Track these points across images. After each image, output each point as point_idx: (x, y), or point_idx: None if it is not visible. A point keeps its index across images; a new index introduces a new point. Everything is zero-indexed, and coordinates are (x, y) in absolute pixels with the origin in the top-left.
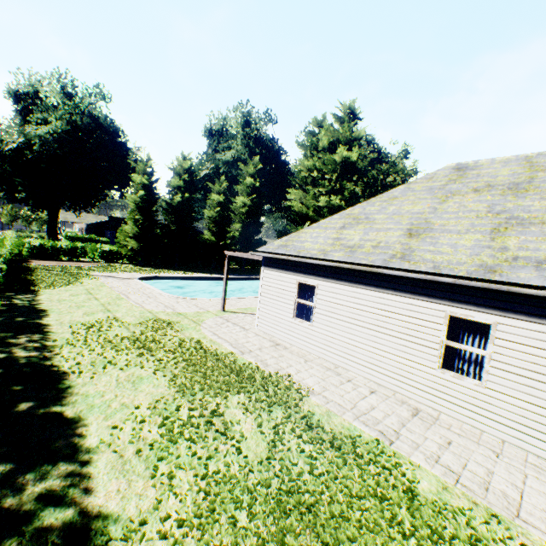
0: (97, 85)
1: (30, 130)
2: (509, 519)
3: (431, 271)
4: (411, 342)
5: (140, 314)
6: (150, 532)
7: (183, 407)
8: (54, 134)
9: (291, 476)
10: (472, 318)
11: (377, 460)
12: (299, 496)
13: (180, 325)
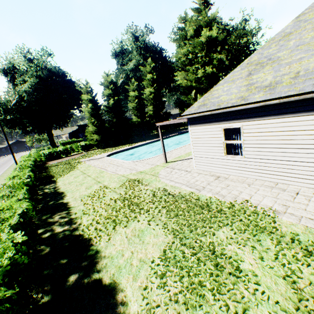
0: (43, 48)
1: (18, 89)
2: None
3: None
4: None
5: (118, 179)
6: None
7: (187, 253)
8: (31, 87)
9: None
10: None
11: None
12: None
13: (145, 180)
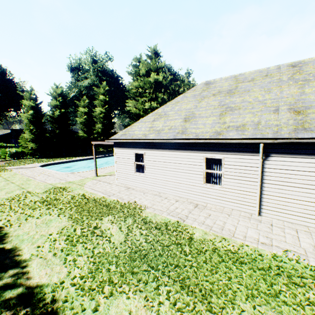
0: None
1: None
2: (230, 238)
3: (194, 138)
4: (191, 173)
5: (44, 186)
6: (67, 285)
7: (78, 229)
8: None
9: (136, 245)
10: (214, 157)
11: (177, 229)
12: (140, 252)
13: (71, 188)
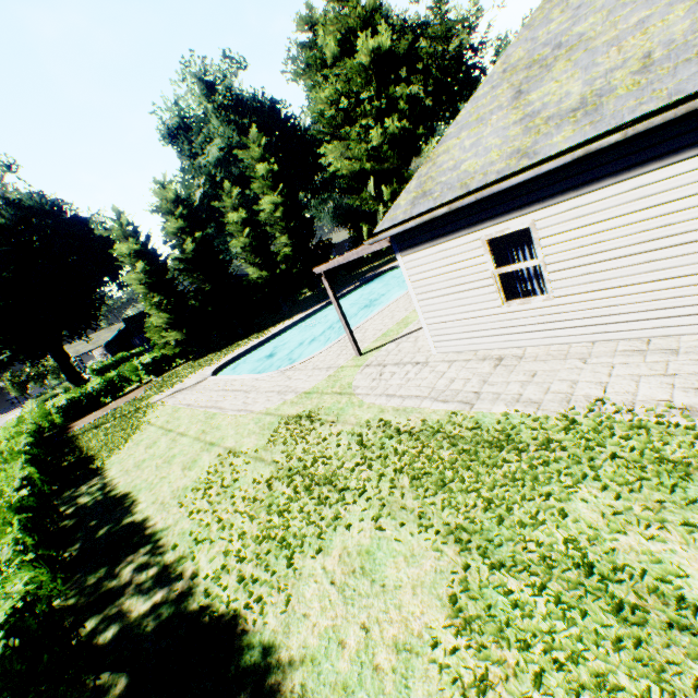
0: None
1: None
2: None
3: None
4: None
5: (257, 425)
6: None
7: (519, 591)
8: None
9: None
10: None
11: None
12: None
13: (326, 411)
